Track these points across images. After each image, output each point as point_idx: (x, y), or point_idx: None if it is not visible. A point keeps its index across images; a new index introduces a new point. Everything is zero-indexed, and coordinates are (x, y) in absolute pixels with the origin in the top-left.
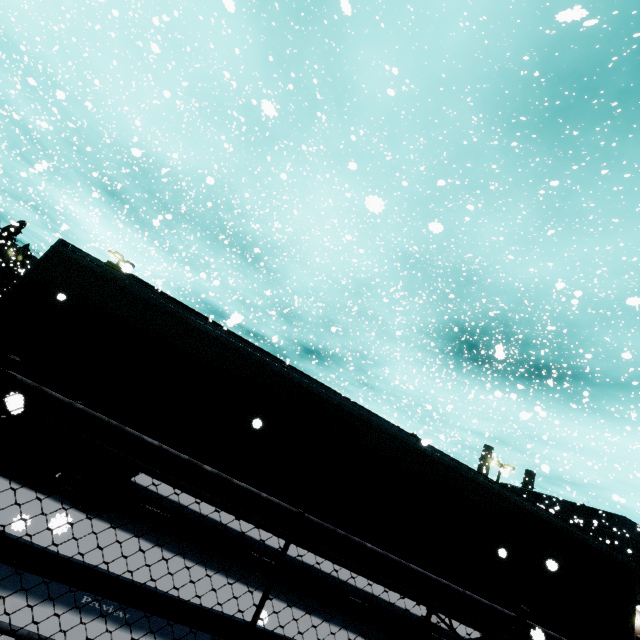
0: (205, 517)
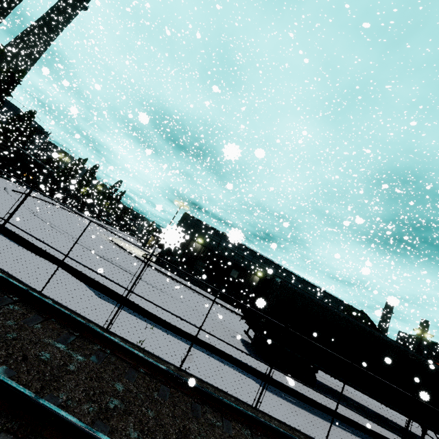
0: (319, 381)
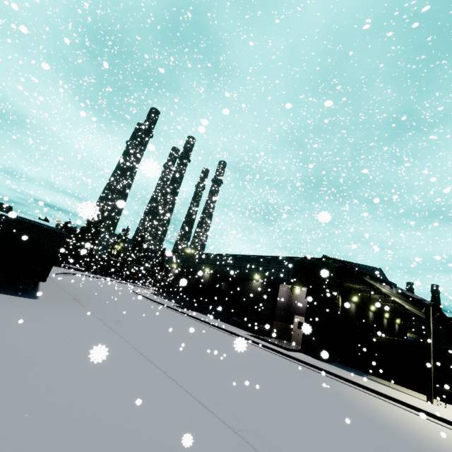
0: None
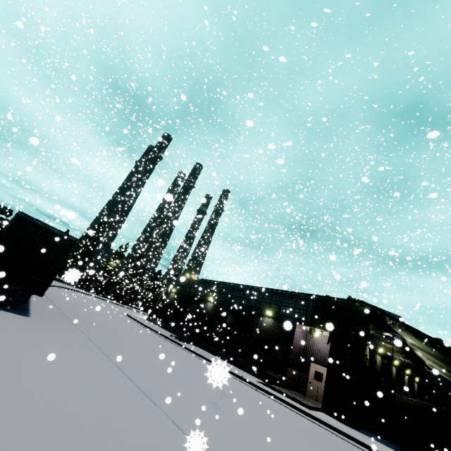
0: None
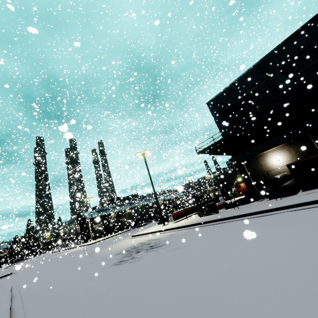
0: None
